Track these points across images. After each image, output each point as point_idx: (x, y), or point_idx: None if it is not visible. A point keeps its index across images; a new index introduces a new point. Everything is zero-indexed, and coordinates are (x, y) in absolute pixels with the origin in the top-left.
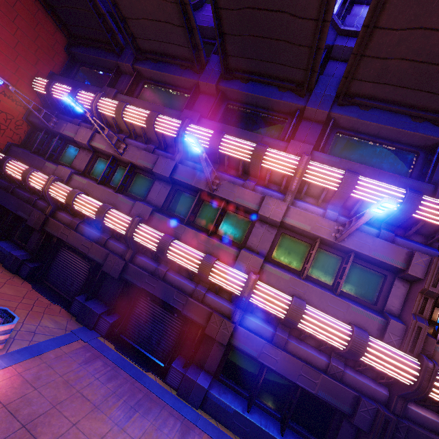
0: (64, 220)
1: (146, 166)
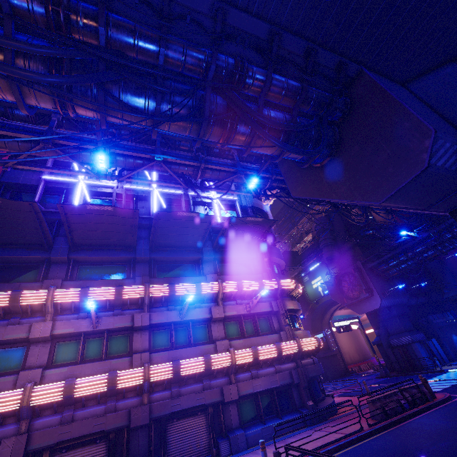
0: (50, 423)
1: (125, 326)
